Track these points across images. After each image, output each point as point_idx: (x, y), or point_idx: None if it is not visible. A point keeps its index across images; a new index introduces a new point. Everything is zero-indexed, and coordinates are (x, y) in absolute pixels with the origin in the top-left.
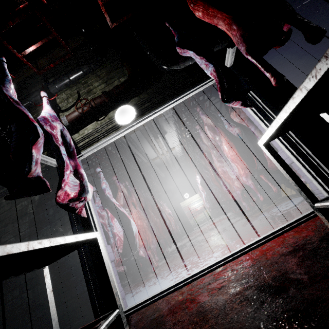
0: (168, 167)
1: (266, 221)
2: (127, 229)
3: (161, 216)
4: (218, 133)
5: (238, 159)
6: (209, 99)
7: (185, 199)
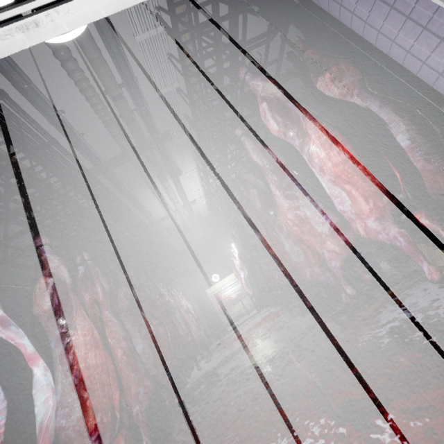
0: (186, 233)
1: (442, 337)
2: (25, 401)
3: (169, 319)
4: (296, 117)
5: (356, 169)
6: (263, 71)
7: (213, 283)
